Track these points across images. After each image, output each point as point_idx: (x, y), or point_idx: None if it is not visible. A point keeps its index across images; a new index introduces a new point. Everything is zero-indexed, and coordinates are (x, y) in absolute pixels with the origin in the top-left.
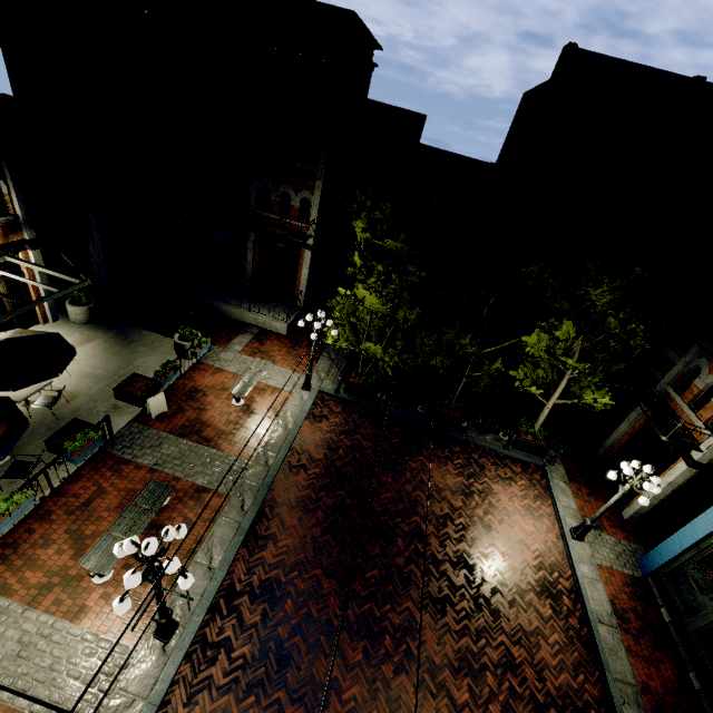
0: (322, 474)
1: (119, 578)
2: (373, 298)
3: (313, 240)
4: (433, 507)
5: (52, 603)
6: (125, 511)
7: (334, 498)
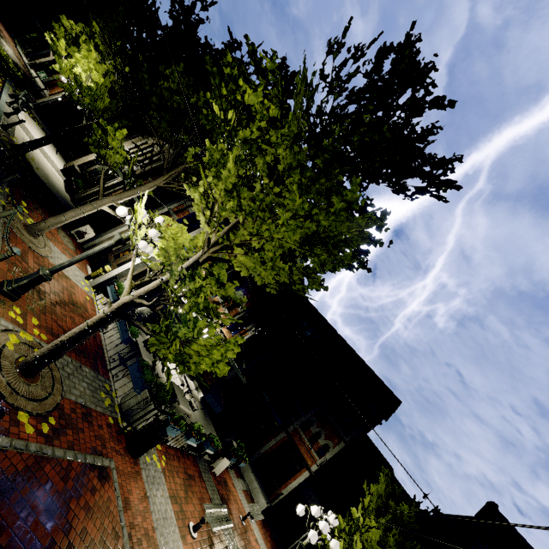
0: None
1: (197, 546)
2: (377, 533)
3: (315, 469)
4: None
5: (175, 511)
6: (217, 504)
7: None
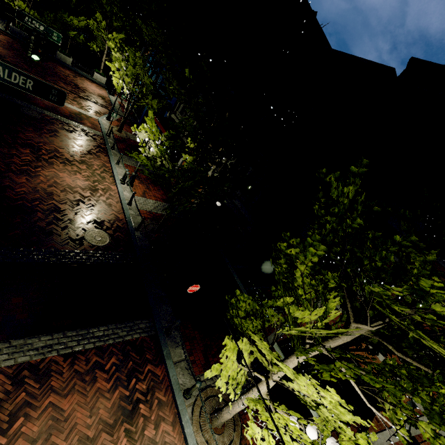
0: (8, 46)
1: None
2: None
3: None
4: (62, 73)
5: None
6: None
7: (17, 53)
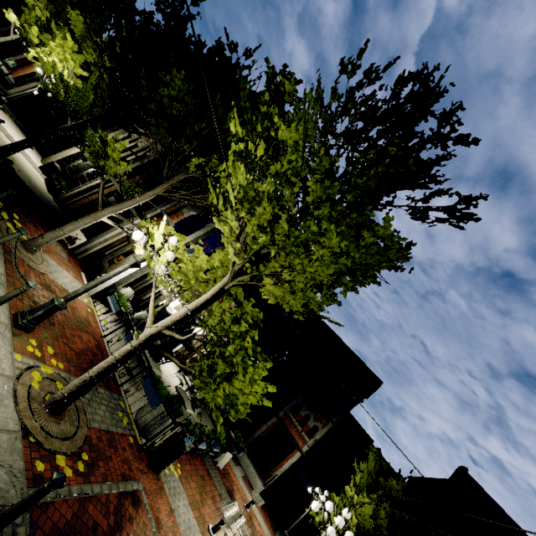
0: None
1: None
2: (370, 508)
3: (306, 450)
4: None
5: (196, 517)
6: (230, 502)
7: None
